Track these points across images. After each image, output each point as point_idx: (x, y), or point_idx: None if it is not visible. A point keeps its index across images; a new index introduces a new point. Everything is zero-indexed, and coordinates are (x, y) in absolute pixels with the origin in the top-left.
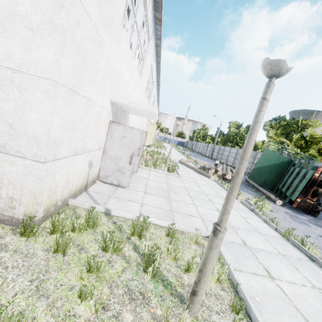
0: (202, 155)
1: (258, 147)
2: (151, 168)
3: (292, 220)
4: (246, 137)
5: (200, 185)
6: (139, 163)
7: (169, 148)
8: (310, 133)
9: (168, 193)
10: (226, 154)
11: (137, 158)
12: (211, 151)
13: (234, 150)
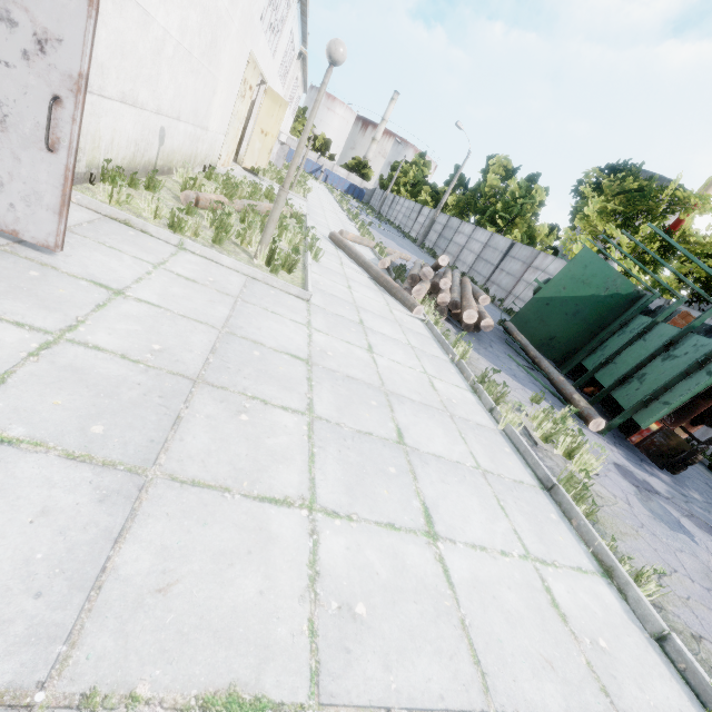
0: (401, 234)
1: (537, 240)
2: (187, 239)
3: (649, 515)
4: (520, 205)
5: (375, 344)
6: (61, 195)
7: (320, 194)
8: (687, 226)
9: (178, 413)
10: (461, 241)
11: (44, 160)
12: (426, 226)
13: (482, 236)
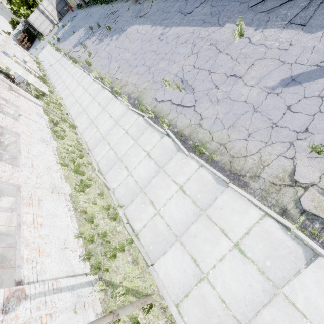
0: None
1: None
2: None
3: None
4: None
5: None
6: None
7: None
8: None
9: None
10: None
11: None
12: None
13: None
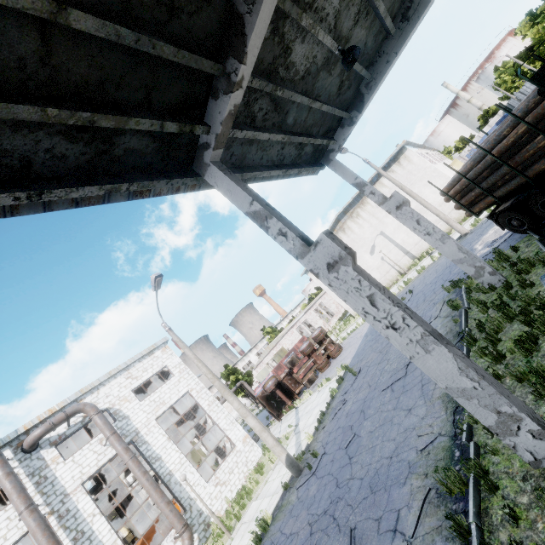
0: None
1: None
2: None
3: None
4: None
5: None
6: None
7: None
8: None
9: None
10: None
11: None
12: None
13: None
